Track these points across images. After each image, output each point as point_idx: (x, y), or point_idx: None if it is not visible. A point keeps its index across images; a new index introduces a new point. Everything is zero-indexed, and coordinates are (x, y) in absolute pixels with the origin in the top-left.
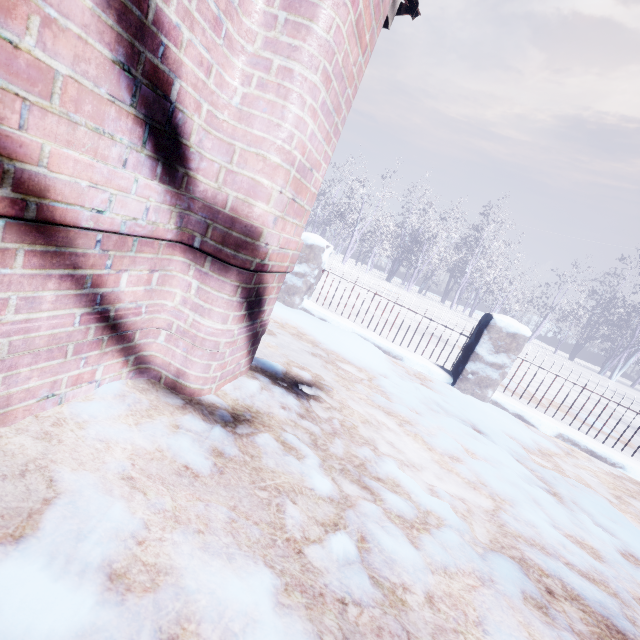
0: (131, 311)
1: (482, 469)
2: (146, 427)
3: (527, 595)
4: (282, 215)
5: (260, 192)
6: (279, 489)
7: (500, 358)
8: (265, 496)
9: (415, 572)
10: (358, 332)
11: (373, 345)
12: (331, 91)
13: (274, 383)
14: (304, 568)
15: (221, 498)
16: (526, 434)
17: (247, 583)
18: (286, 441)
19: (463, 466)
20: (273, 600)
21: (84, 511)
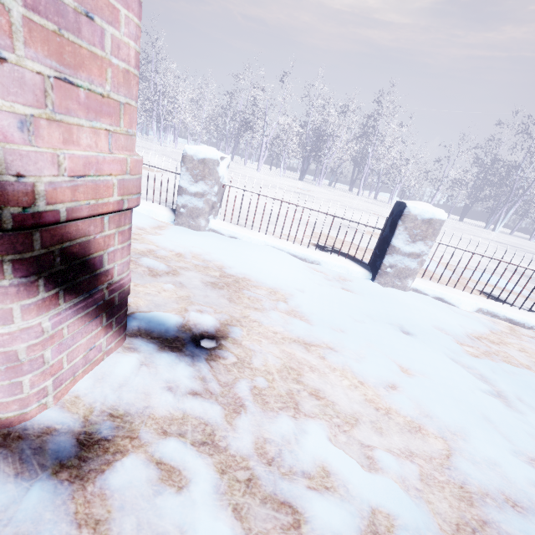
0: None
1: (422, 394)
2: None
3: None
4: (45, 113)
5: None
6: None
7: (417, 247)
8: None
9: None
10: (271, 244)
11: (288, 255)
12: None
13: (161, 349)
14: None
15: None
16: (451, 320)
17: None
18: (163, 459)
19: (401, 398)
20: None
21: None
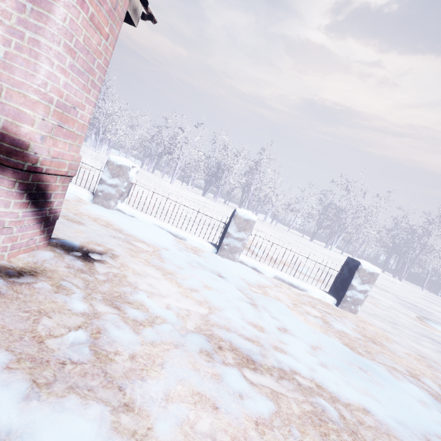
0: None
1: (210, 294)
2: None
3: (203, 350)
4: (50, 135)
5: (24, 118)
6: (41, 311)
7: (241, 234)
8: (26, 315)
9: (128, 345)
10: (157, 224)
11: (166, 231)
12: (78, 59)
13: (68, 253)
14: (41, 349)
15: None
16: (253, 277)
17: None
18: (61, 285)
19: (197, 293)
20: (3, 366)
21: None
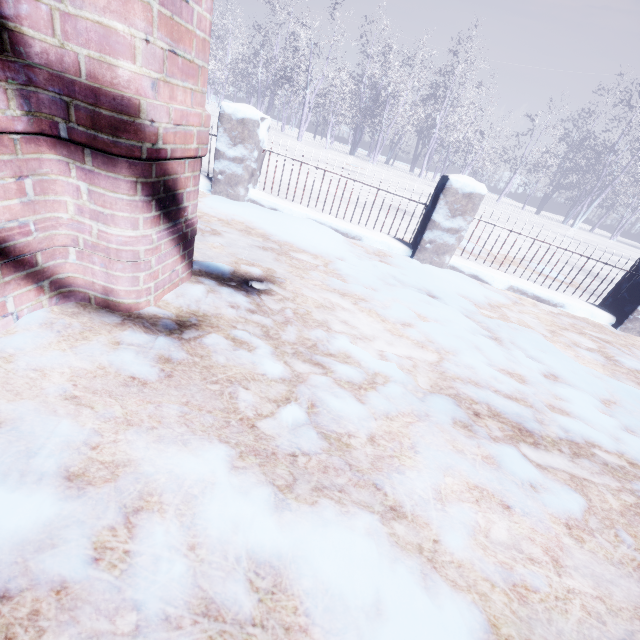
0: (15, 231)
1: (431, 330)
2: (82, 349)
3: (456, 420)
4: (163, 77)
5: (117, 44)
6: (231, 380)
7: (456, 222)
8: (217, 388)
9: (359, 422)
10: (313, 217)
11: (330, 229)
12: None
13: (221, 284)
14: (258, 438)
15: (173, 398)
16: (479, 292)
17: (203, 459)
18: (236, 337)
19: (413, 330)
20: (228, 466)
21: (29, 433)
